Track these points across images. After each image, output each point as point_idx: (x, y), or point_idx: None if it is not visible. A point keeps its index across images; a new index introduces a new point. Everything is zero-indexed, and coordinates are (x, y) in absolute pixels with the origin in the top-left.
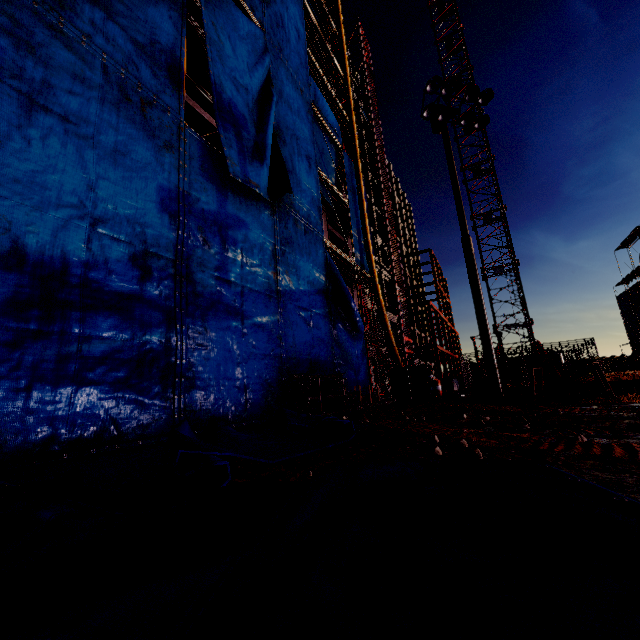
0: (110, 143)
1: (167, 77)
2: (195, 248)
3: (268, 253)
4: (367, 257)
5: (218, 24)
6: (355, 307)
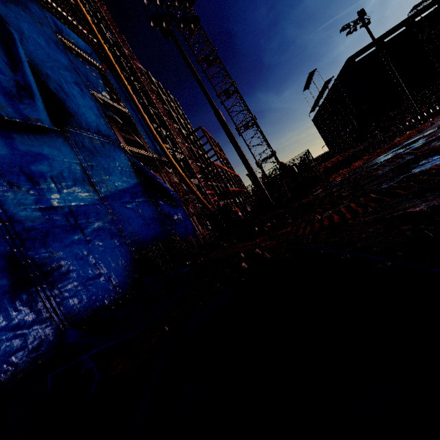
0: None
1: None
2: (4, 193)
3: (78, 172)
4: (160, 147)
5: None
6: (166, 186)
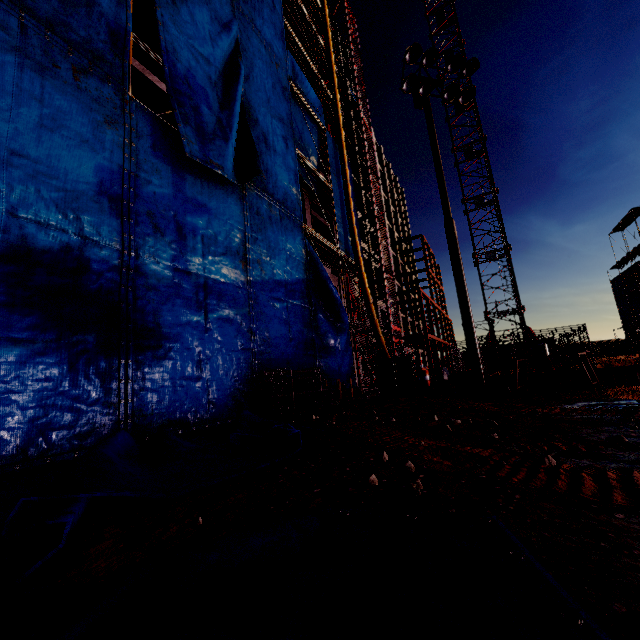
0: (31, 116)
1: (107, 42)
2: (145, 236)
3: (236, 241)
4: (352, 244)
5: None
6: (337, 297)
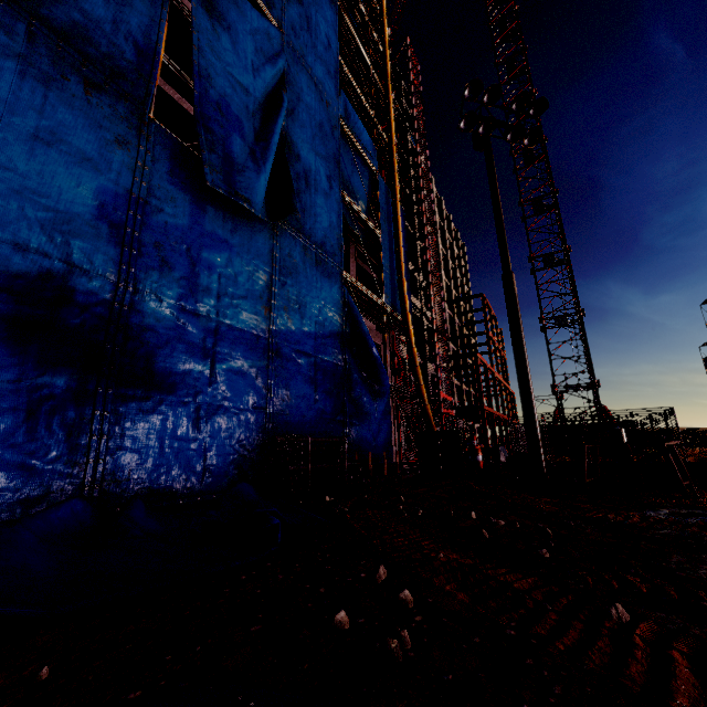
0: (27, 127)
1: (132, 61)
2: (148, 269)
3: (260, 283)
4: (400, 298)
5: (214, 11)
6: (377, 355)
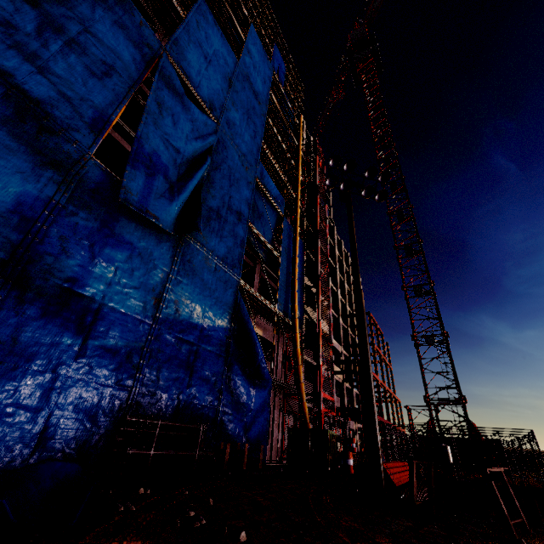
0: None
1: (87, 122)
2: (45, 254)
3: (156, 279)
4: (291, 306)
5: (164, 105)
6: (259, 351)
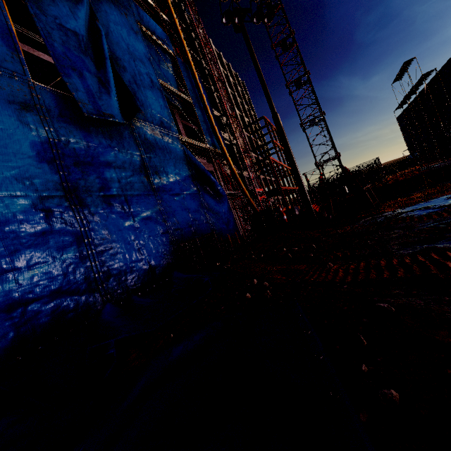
0: None
1: (1, 45)
2: (78, 180)
3: (137, 163)
4: (216, 139)
5: None
6: (215, 180)
